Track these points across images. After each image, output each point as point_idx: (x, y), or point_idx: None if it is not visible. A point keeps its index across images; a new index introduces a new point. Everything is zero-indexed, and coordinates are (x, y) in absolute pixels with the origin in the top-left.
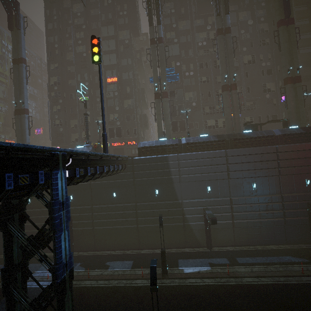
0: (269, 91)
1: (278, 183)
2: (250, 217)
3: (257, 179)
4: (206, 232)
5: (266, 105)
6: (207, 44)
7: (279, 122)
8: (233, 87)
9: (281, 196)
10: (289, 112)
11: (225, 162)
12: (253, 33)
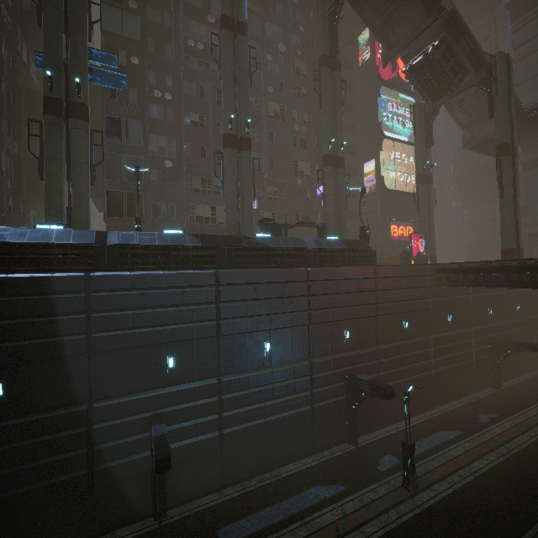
0: (302, 175)
1: (307, 340)
2: (256, 416)
3: (274, 334)
4: (155, 476)
5: (296, 197)
6: (205, 50)
7: (312, 229)
8: (244, 144)
9: (310, 364)
10: (327, 213)
11: (213, 298)
12: (285, 69)
